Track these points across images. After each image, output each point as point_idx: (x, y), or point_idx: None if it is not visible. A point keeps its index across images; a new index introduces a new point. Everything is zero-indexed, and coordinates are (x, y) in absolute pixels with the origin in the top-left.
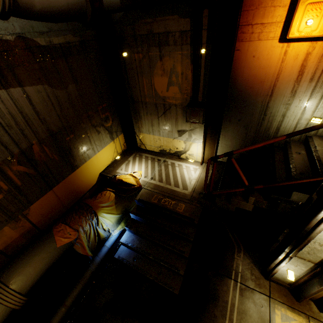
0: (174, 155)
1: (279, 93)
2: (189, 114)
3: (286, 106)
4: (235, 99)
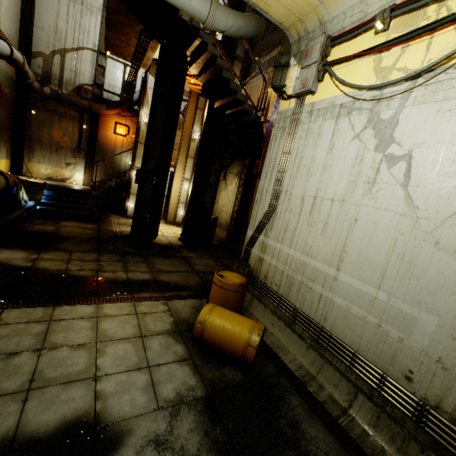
0: (61, 181)
1: (117, 151)
2: (76, 152)
3: (121, 157)
4: (101, 150)
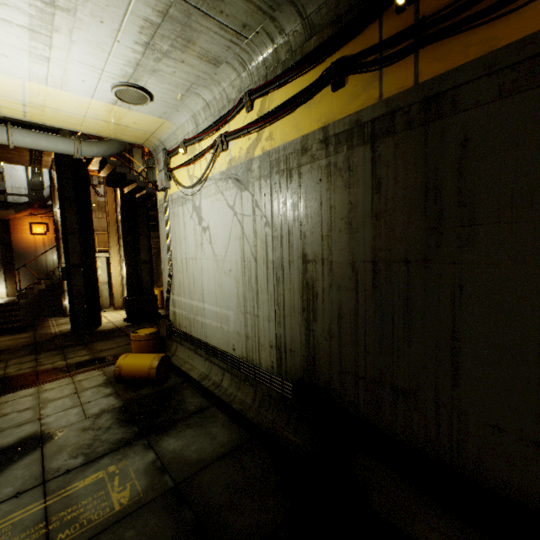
0: None
1: (40, 251)
2: None
3: (46, 256)
4: (20, 255)
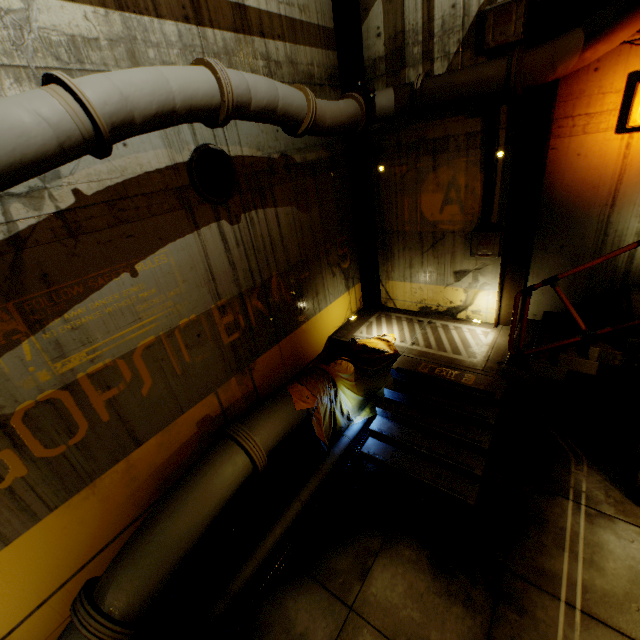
0: (446, 314)
1: (626, 200)
2: (475, 243)
3: None
4: (553, 216)
